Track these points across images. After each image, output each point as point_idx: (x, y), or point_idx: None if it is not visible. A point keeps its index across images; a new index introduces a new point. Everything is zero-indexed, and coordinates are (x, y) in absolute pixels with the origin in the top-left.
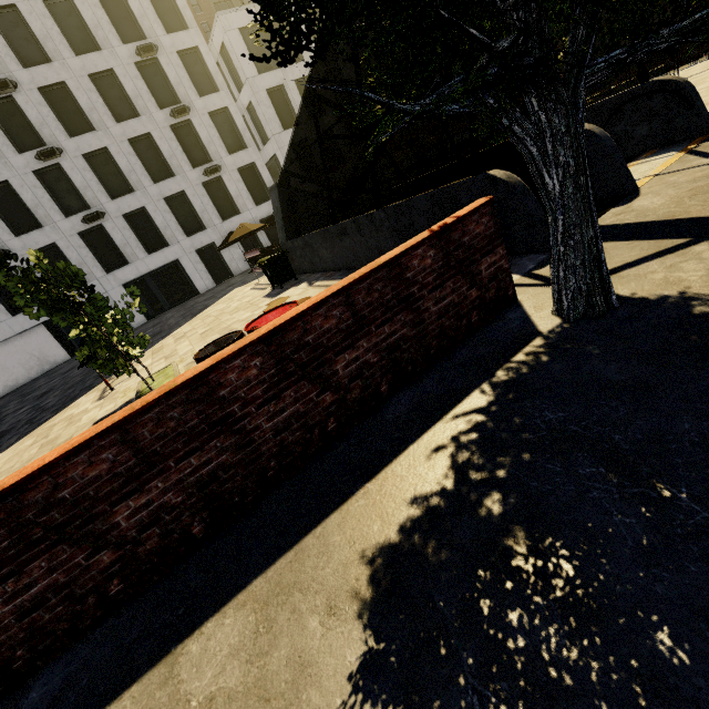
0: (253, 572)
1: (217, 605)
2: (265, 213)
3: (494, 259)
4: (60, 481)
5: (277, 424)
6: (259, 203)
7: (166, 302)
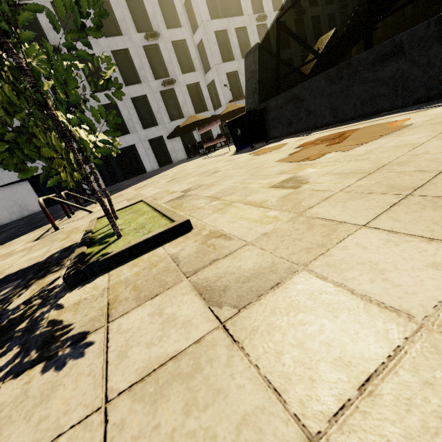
0: None
1: None
2: None
3: None
4: None
5: None
6: (198, 112)
7: (121, 175)
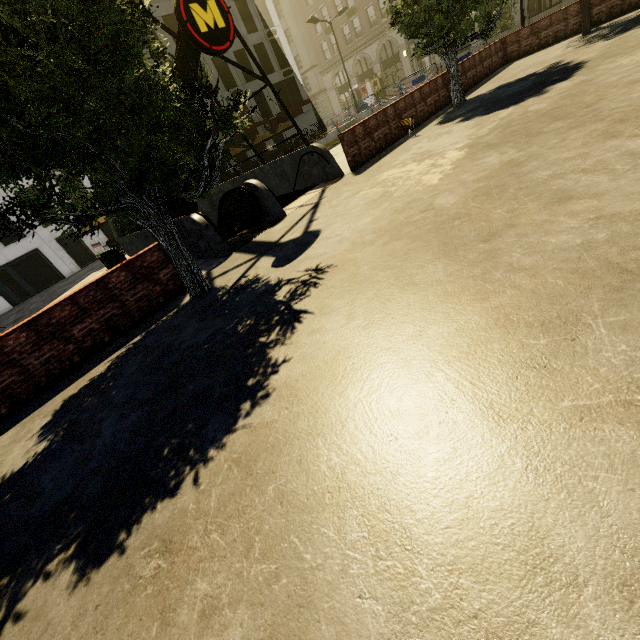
0: (25, 417)
1: (8, 430)
2: None
3: (169, 271)
4: None
5: (42, 361)
6: None
7: (31, 289)
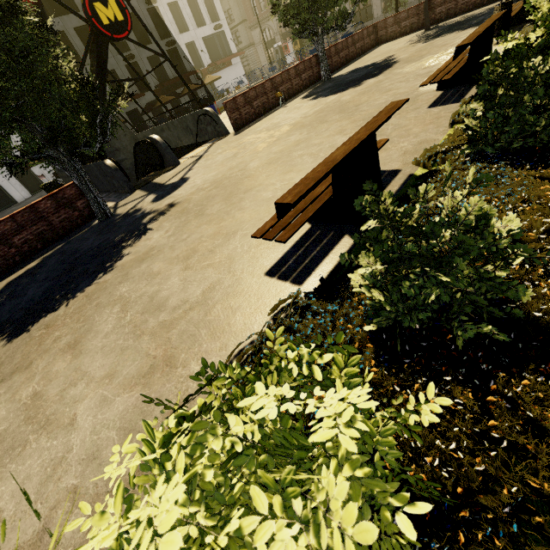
0: None
1: None
2: None
3: (84, 201)
4: None
5: None
6: None
7: None
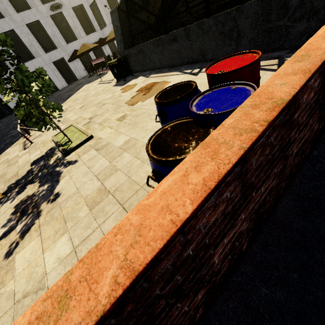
0: None
1: None
2: (92, 40)
3: None
4: (188, 237)
5: (297, 150)
6: (88, 33)
7: None
